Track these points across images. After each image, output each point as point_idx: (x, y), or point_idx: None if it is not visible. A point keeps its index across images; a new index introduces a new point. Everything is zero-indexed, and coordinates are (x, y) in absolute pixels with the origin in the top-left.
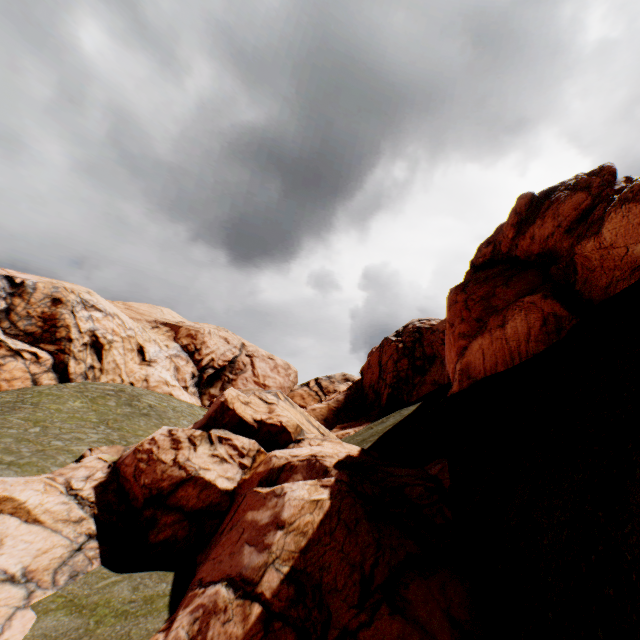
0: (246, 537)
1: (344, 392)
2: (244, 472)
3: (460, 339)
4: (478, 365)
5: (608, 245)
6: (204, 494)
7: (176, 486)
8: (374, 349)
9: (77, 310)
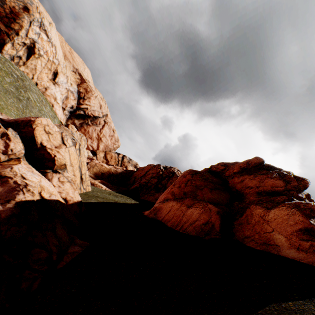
0: None
1: (123, 170)
2: None
3: (171, 194)
4: (163, 213)
5: (267, 220)
6: None
7: None
8: (152, 164)
9: (34, 24)
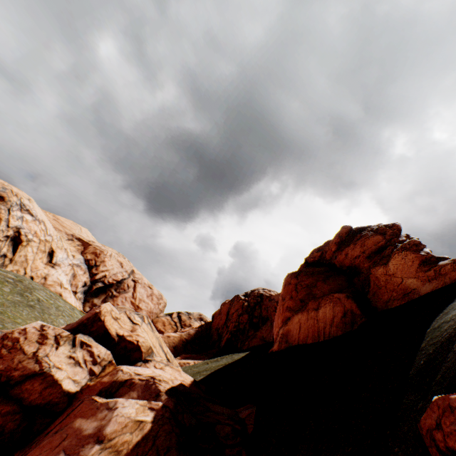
0: (66, 444)
1: (196, 328)
2: (91, 378)
3: (287, 311)
4: (295, 334)
5: (391, 274)
6: (47, 391)
7: (25, 378)
8: (227, 301)
9: (13, 209)
